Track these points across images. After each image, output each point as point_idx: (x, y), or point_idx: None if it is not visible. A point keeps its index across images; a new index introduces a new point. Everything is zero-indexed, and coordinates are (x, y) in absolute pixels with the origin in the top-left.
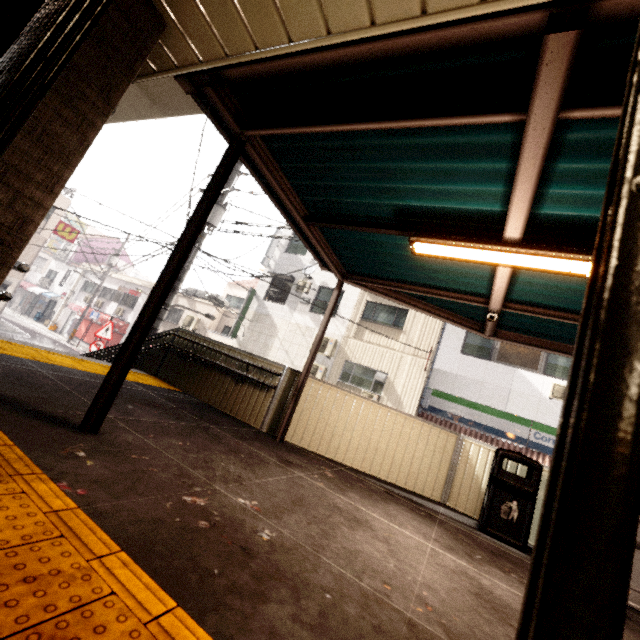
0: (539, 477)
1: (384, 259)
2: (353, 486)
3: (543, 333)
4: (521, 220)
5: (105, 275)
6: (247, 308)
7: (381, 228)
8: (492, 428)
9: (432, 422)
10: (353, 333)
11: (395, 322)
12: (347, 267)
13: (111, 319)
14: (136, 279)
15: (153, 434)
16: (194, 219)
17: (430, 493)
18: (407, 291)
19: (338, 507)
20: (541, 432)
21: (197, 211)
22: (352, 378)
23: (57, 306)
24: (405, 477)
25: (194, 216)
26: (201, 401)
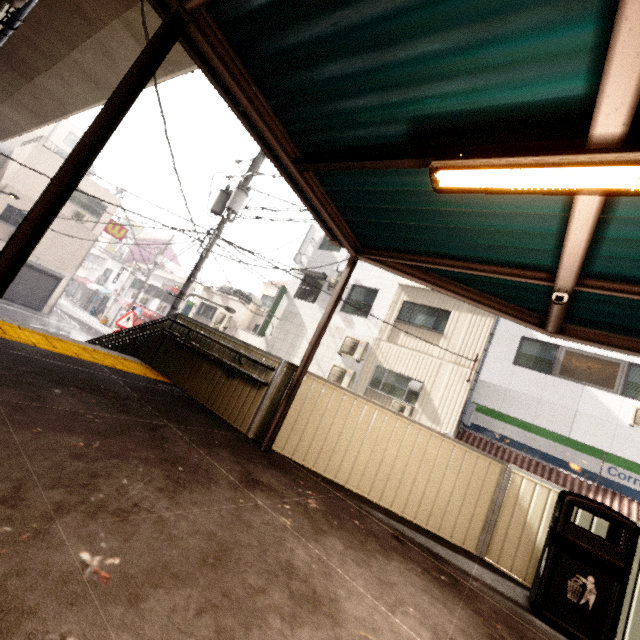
0: (633, 544)
1: (404, 220)
2: (343, 525)
3: (637, 329)
4: (630, 86)
5: (150, 272)
6: (277, 306)
7: (392, 160)
8: (551, 456)
9: (475, 442)
10: (386, 336)
11: (435, 325)
12: (361, 238)
13: (133, 308)
14: (178, 277)
15: (44, 428)
16: (97, 118)
17: (461, 540)
18: (437, 267)
19: (292, 568)
20: (618, 467)
21: (103, 108)
22: (383, 385)
23: (109, 302)
24: (427, 514)
25: (98, 115)
26: (189, 395)
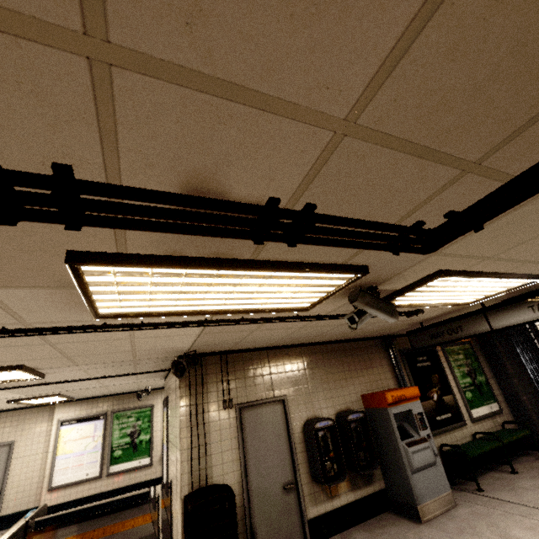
0: None
1: None
2: None
3: None
4: None
5: None
6: None
7: None
8: None
9: None
10: None
11: None
12: None
13: None
14: None
15: None
16: None
17: None
18: None
19: None
20: None
21: None
22: None
23: None
24: None
25: None
26: None
